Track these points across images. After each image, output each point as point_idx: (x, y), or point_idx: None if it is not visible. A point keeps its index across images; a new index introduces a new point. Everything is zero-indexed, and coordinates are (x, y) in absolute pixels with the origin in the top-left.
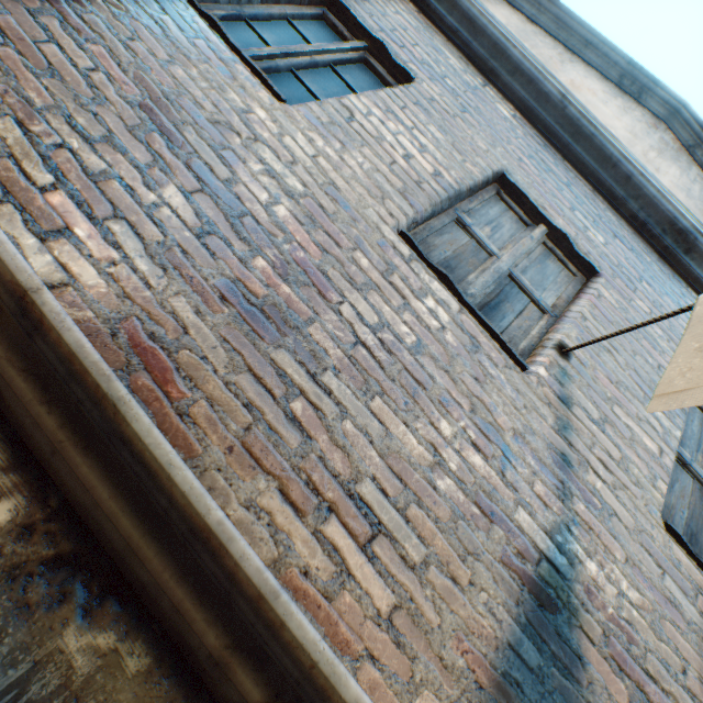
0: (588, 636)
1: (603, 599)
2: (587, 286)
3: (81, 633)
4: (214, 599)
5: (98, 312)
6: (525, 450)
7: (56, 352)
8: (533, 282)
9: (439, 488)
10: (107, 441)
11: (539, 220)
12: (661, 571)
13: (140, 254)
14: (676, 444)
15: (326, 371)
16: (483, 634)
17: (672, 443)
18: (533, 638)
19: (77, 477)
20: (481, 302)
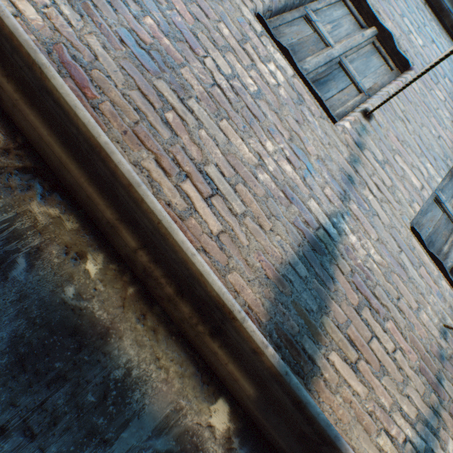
0: (340, 270)
1: (356, 255)
2: (399, 76)
3: (41, 206)
4: (109, 194)
5: (38, 37)
6: (323, 169)
7: (2, 34)
8: (357, 71)
9: (259, 179)
10: (40, 96)
11: (373, 22)
12: (400, 250)
13: (64, 3)
14: (435, 185)
15: (191, 99)
16: (274, 255)
17: (433, 184)
18: (305, 264)
19: (28, 122)
20: (313, 79)
